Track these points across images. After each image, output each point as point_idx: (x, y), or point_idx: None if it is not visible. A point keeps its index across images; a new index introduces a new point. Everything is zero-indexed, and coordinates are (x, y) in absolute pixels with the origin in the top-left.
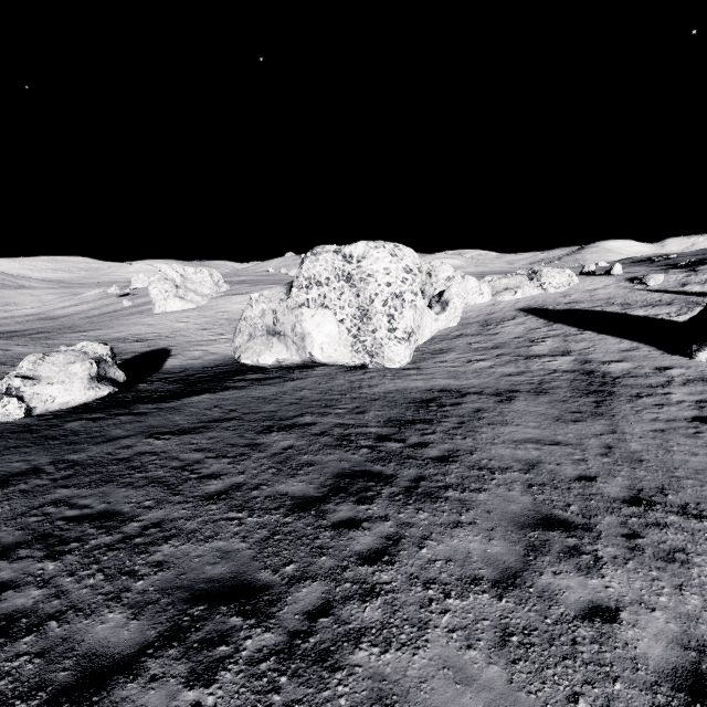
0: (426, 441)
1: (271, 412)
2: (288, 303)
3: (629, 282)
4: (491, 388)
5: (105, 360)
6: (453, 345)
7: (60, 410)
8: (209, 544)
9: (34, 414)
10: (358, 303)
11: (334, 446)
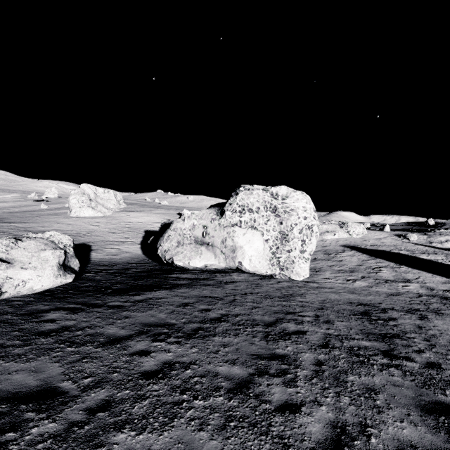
0: (432, 360)
1: (247, 315)
2: (221, 222)
3: (397, 236)
4: (395, 305)
5: (68, 250)
6: (318, 265)
7: (25, 295)
8: None
9: None
10: (280, 228)
11: (360, 363)
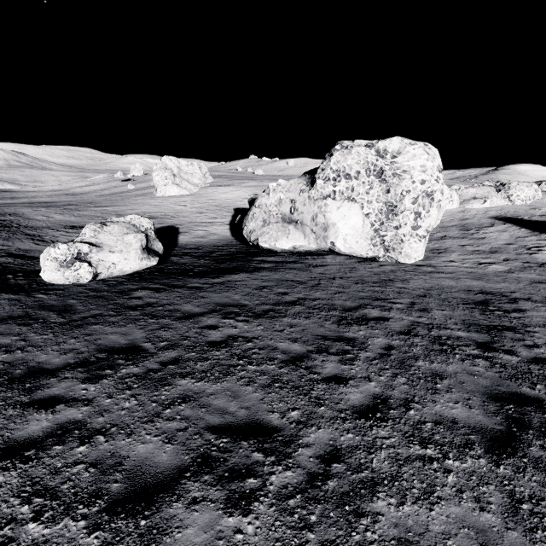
0: (542, 356)
1: (326, 300)
2: (311, 194)
3: None
4: (536, 295)
5: (149, 233)
6: (445, 245)
7: (118, 276)
8: (438, 507)
9: (98, 279)
10: (386, 198)
11: (439, 352)
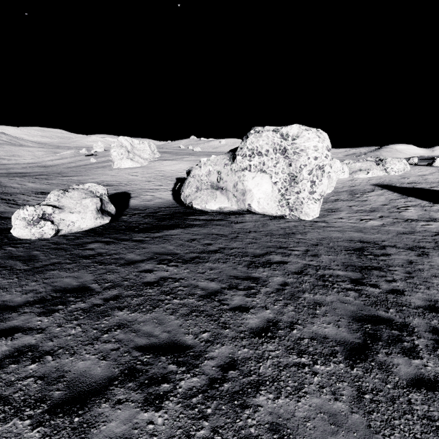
0: (398, 288)
1: (241, 249)
2: (233, 167)
3: None
4: (399, 243)
5: (104, 198)
6: (337, 206)
7: (77, 232)
8: (304, 399)
9: (60, 234)
10: (289, 170)
11: (322, 286)
